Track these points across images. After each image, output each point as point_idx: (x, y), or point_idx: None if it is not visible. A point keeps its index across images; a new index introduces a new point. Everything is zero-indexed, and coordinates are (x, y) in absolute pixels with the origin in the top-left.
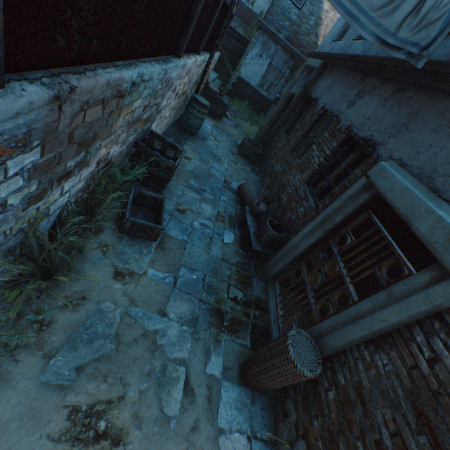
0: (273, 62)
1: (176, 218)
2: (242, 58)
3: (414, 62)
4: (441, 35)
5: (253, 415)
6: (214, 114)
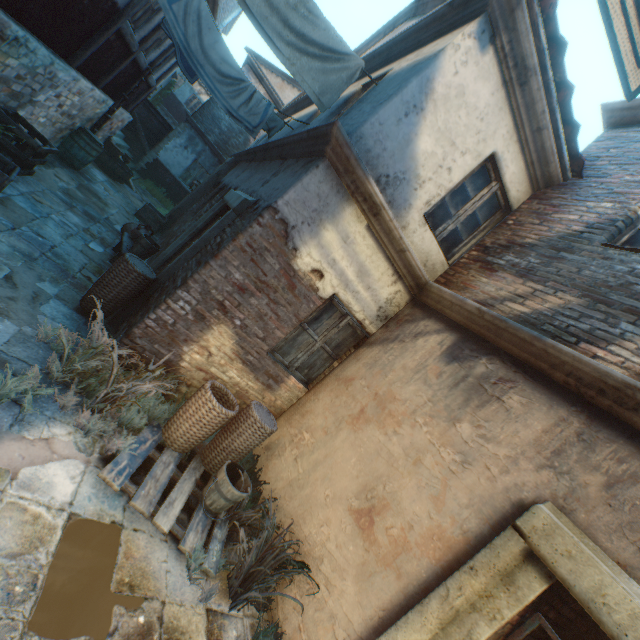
0: (200, 160)
1: (29, 199)
2: (164, 141)
3: (250, 134)
4: (262, 124)
5: (83, 329)
6: (112, 173)
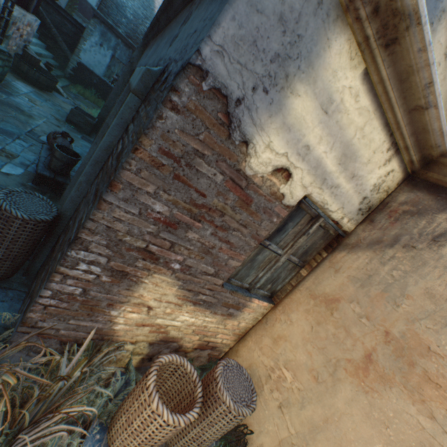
0: (116, 55)
1: None
2: (80, 42)
3: None
4: None
5: None
6: (36, 83)
